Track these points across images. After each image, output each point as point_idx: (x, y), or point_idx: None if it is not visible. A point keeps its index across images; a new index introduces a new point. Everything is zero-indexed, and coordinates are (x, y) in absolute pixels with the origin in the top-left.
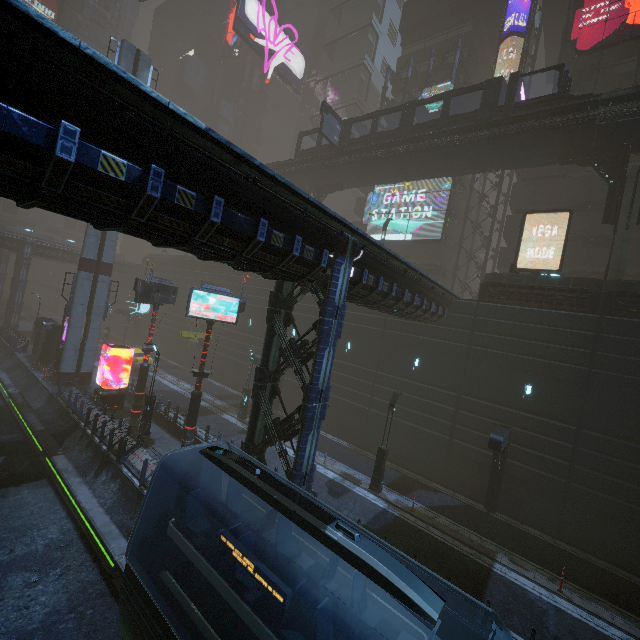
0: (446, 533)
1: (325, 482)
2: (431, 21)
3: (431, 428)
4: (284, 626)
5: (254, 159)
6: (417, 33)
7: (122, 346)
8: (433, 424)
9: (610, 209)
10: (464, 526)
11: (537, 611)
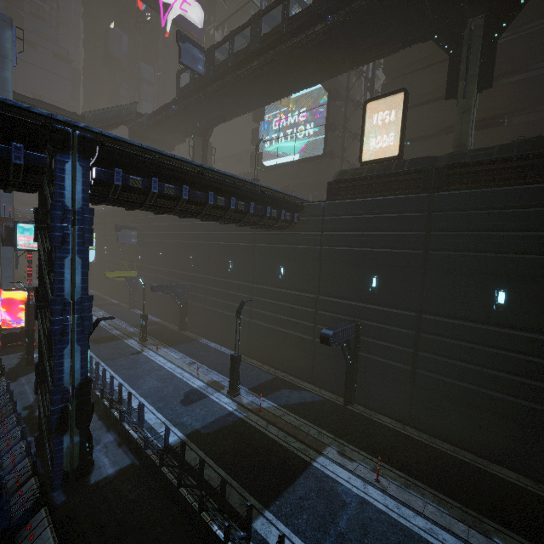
0: (284, 430)
1: (185, 391)
2: None
3: (297, 331)
4: None
5: None
6: None
7: (19, 289)
8: (299, 327)
9: (452, 82)
10: (309, 421)
11: (336, 505)
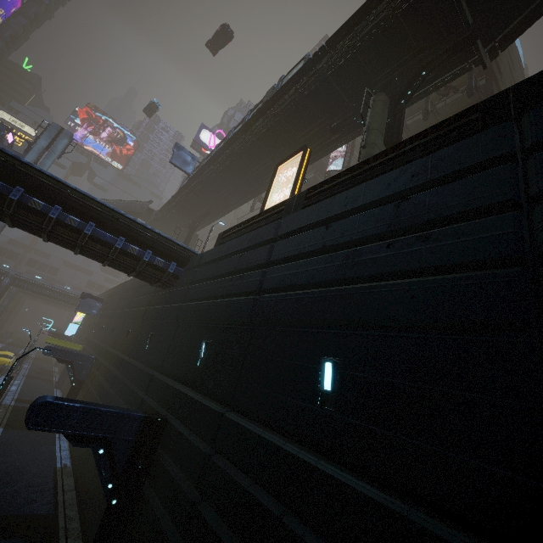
0: None
1: None
2: None
3: None
4: None
5: None
6: None
7: None
8: None
9: None
10: None
11: None
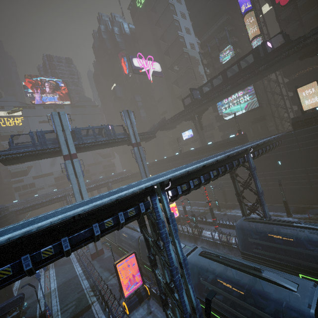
0: None
1: None
2: (207, 24)
3: (299, 185)
4: (294, 247)
5: (231, 153)
6: (203, 31)
7: (171, 203)
8: (299, 183)
9: None
10: None
11: None
